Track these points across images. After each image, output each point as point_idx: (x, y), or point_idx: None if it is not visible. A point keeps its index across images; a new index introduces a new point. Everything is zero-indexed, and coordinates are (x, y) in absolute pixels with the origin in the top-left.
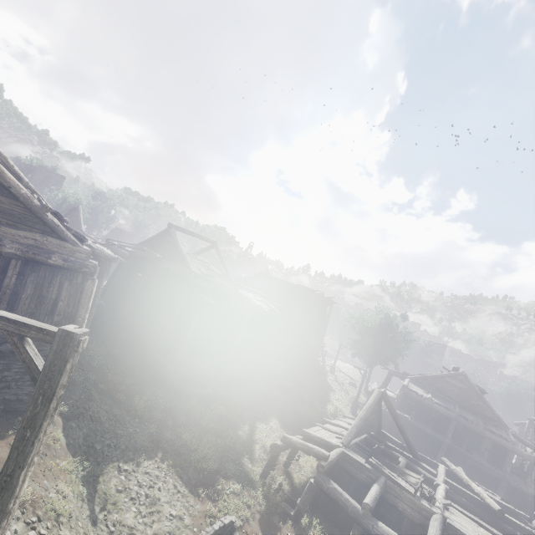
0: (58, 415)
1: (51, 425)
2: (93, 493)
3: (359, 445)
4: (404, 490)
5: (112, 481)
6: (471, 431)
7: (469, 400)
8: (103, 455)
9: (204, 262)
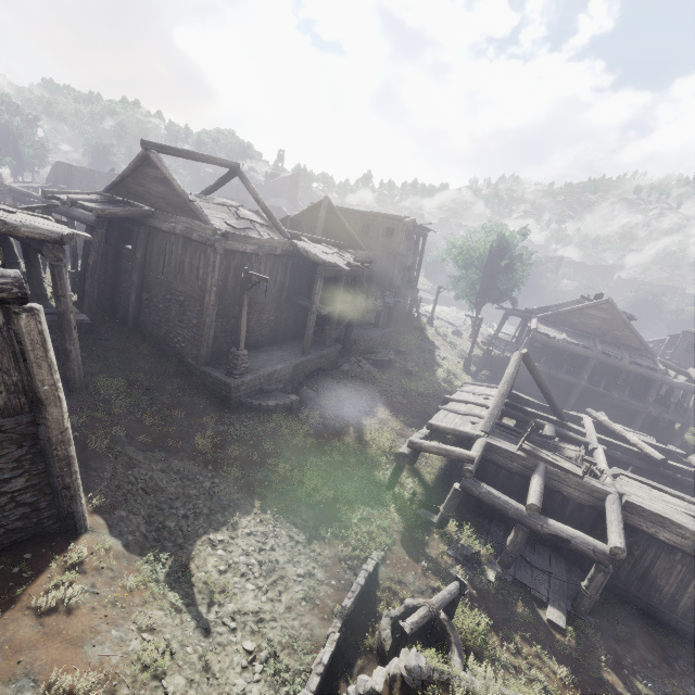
0: (91, 513)
1: (87, 536)
2: (189, 591)
3: (500, 424)
4: (570, 474)
5: (208, 562)
6: (610, 366)
7: (612, 332)
8: (182, 532)
9: (229, 207)
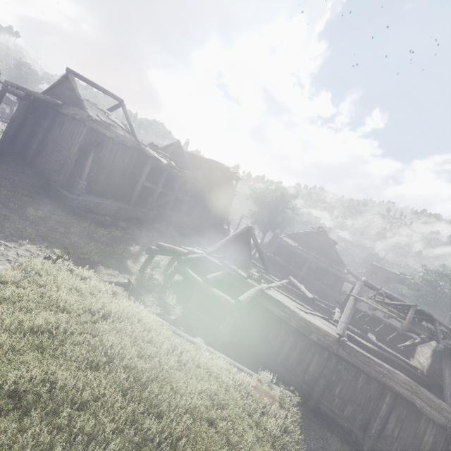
0: None
1: None
2: None
3: None
4: (240, 276)
5: None
6: (321, 269)
7: (324, 249)
8: None
9: (105, 113)
